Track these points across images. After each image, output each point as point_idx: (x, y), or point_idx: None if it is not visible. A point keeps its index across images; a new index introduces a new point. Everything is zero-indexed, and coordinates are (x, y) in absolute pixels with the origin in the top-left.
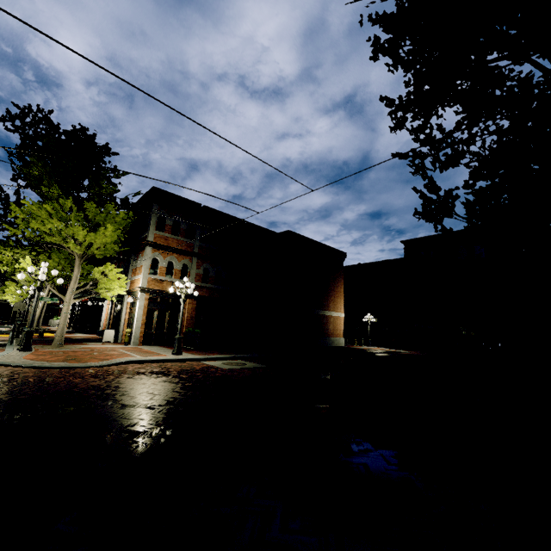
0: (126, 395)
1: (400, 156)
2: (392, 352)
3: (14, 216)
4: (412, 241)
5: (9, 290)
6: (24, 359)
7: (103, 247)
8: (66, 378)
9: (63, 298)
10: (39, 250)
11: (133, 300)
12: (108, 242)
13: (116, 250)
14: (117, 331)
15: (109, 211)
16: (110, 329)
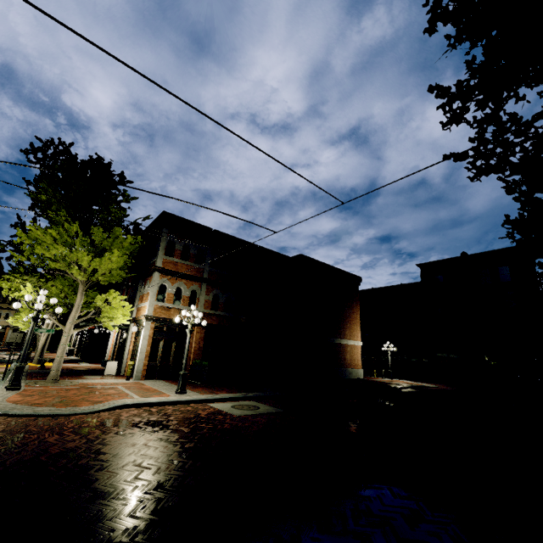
0: (104, 469)
1: (456, 157)
2: (418, 387)
3: (19, 242)
4: (429, 264)
5: (20, 317)
6: (6, 402)
7: (110, 273)
8: (41, 434)
9: (62, 328)
10: (48, 276)
11: (139, 328)
12: (114, 268)
13: (123, 276)
14: (121, 361)
15: (117, 236)
16: (114, 359)
